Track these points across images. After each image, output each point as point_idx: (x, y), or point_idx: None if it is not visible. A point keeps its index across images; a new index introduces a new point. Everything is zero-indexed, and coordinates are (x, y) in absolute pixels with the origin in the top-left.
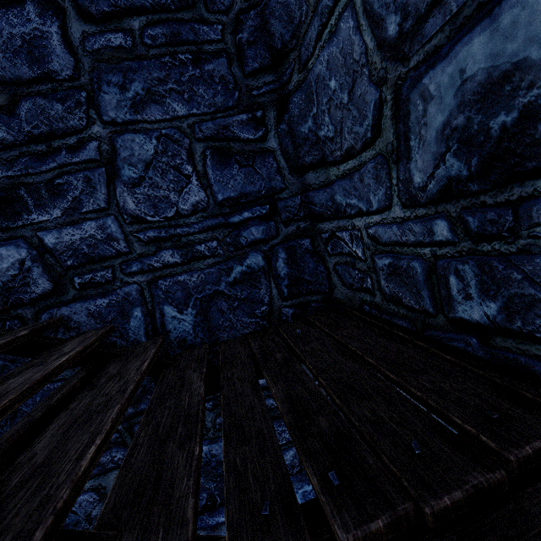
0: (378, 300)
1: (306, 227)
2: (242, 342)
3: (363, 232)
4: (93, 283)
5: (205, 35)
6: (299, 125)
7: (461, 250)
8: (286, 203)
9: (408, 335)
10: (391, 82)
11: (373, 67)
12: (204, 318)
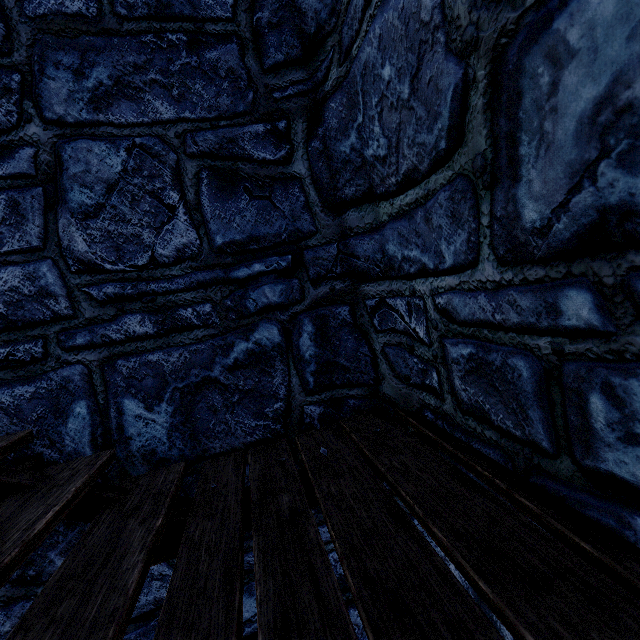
0: (448, 408)
1: (344, 289)
2: (236, 463)
3: (427, 302)
4: (11, 361)
5: (209, 9)
6: (338, 142)
7: (623, 350)
8: (317, 253)
9: (501, 479)
10: (487, 44)
11: (453, 25)
12: (185, 418)
